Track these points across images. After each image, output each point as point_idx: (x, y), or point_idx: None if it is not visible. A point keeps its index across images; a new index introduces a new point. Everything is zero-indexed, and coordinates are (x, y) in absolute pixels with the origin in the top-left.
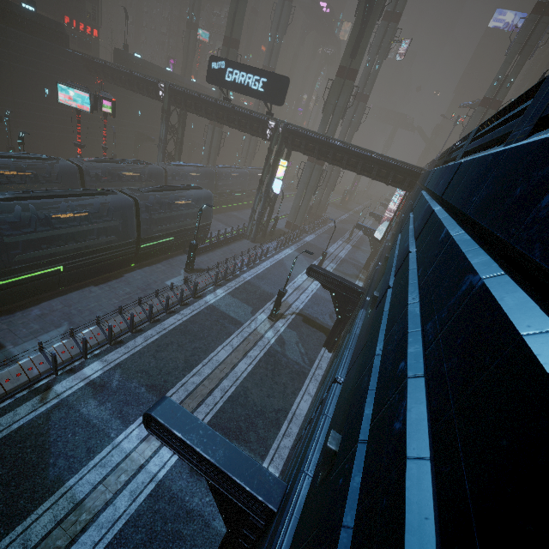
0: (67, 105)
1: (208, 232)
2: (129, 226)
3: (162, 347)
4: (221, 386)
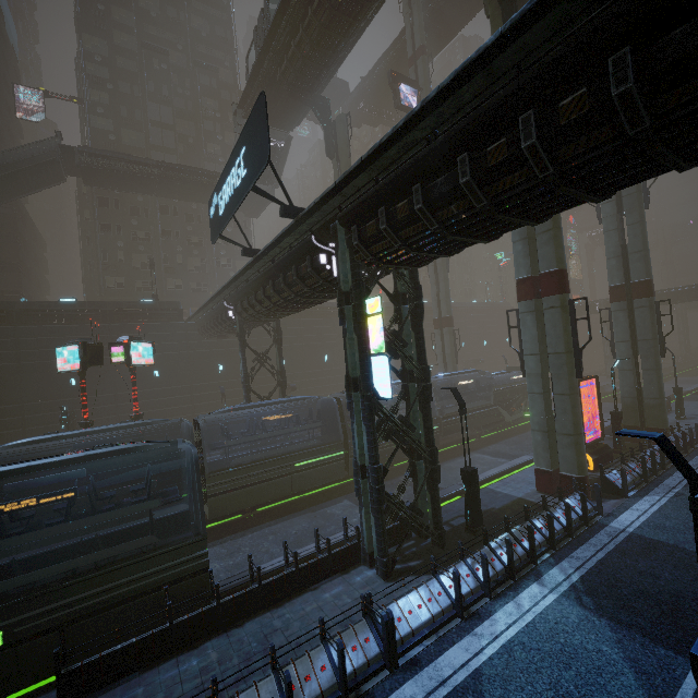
0: (64, 371)
1: (203, 571)
2: None
3: None
4: None
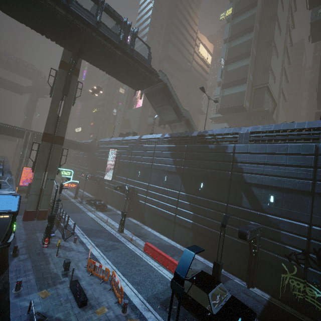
0: None
1: None
2: None
3: None
4: None
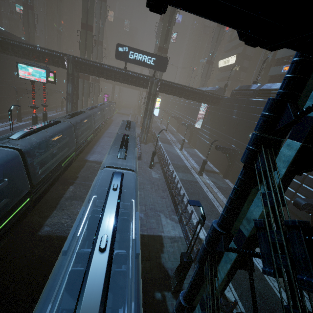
0: (26, 78)
1: None
2: None
3: None
4: None
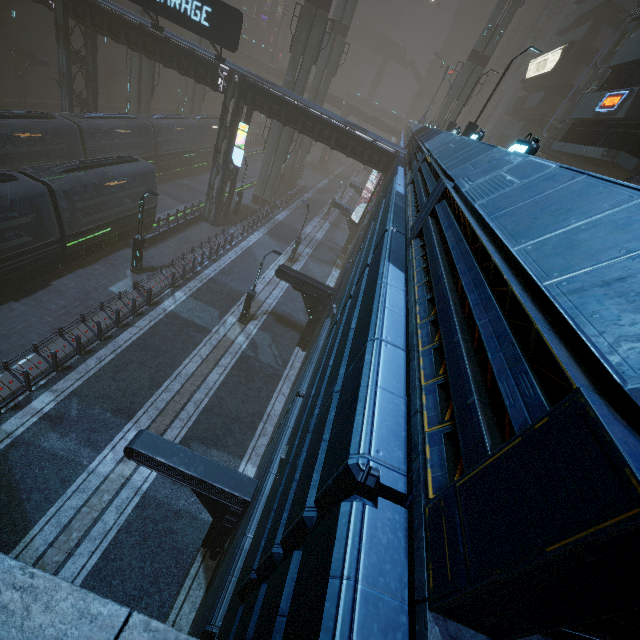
0: None
1: (154, 217)
2: (45, 221)
3: (121, 368)
4: (194, 399)
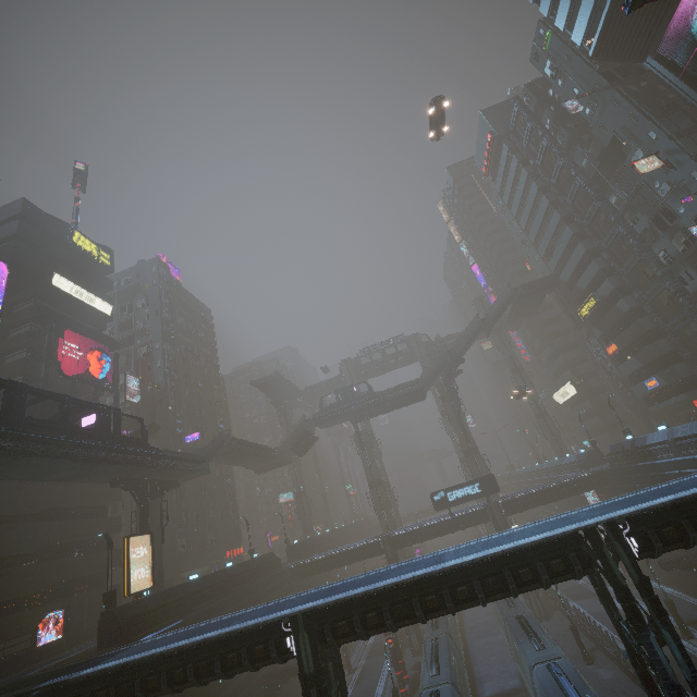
0: None
1: None
2: None
3: None
4: None
